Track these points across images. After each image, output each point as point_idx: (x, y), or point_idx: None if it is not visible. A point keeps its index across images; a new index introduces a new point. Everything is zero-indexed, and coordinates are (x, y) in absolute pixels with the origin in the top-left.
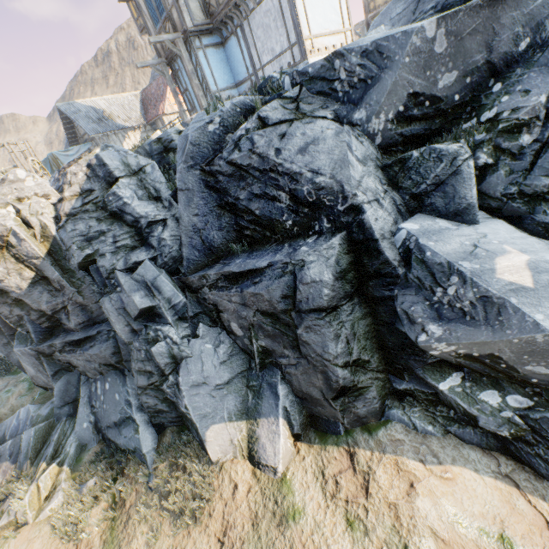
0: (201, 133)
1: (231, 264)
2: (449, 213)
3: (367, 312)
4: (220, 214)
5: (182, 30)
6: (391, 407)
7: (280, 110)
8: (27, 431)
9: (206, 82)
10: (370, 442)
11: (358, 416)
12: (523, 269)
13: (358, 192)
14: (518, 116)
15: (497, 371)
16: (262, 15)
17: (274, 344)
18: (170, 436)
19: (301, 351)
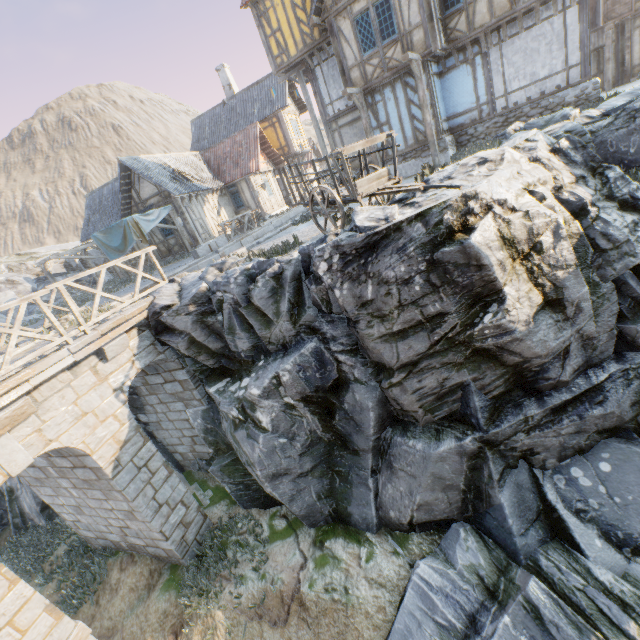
0: None
1: None
2: None
3: None
4: None
5: (425, 52)
6: None
7: None
8: (531, 588)
9: (435, 110)
10: None
11: None
12: None
13: None
14: None
15: None
16: (527, 39)
17: None
18: None
19: None
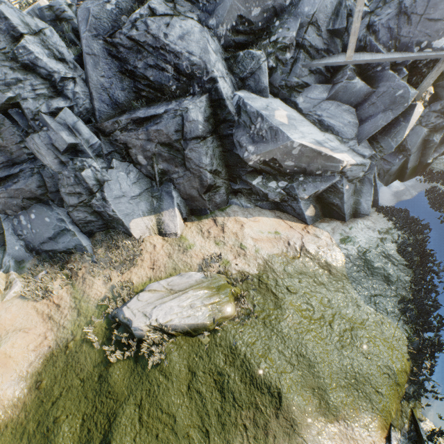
0: (101, 9)
1: (136, 113)
2: (257, 91)
3: (220, 144)
4: (121, 78)
5: None
6: (231, 198)
7: (163, 5)
8: None
9: None
10: (223, 214)
11: (216, 204)
12: (285, 117)
13: (215, 70)
14: (285, 41)
15: (275, 170)
16: None
17: (169, 166)
18: (100, 236)
19: (186, 166)
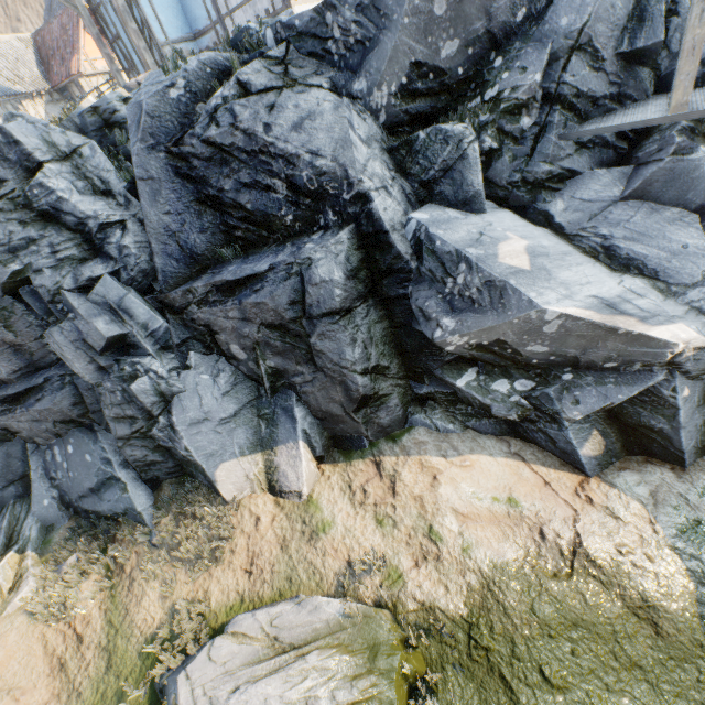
0: (160, 100)
1: (223, 273)
2: (459, 202)
3: (383, 315)
4: (199, 211)
5: None
6: (414, 413)
7: (264, 73)
8: None
9: (148, 28)
10: (395, 449)
11: (381, 427)
12: (522, 254)
13: (365, 178)
14: (517, 95)
15: (505, 358)
16: None
17: (286, 362)
18: (169, 489)
19: (316, 364)
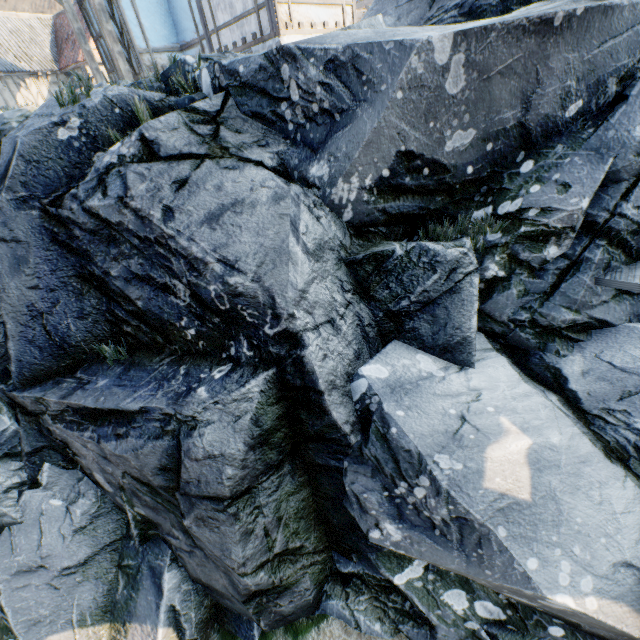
0: (42, 140)
1: (88, 387)
2: (437, 346)
3: (305, 481)
4: (81, 290)
5: None
6: (331, 595)
7: (182, 132)
8: None
9: (127, 32)
10: None
11: (281, 615)
12: (521, 466)
13: (299, 311)
14: (549, 221)
15: None
16: None
17: (159, 517)
18: None
19: (195, 541)
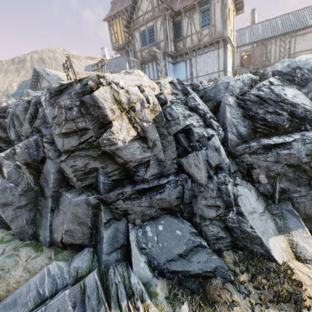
0: (234, 82)
1: (263, 141)
2: None
3: None
4: (243, 119)
5: (164, 51)
6: None
7: (276, 81)
8: (89, 277)
9: (167, 76)
10: None
11: None
12: None
13: None
14: None
15: None
16: (205, 57)
17: (290, 185)
18: (229, 257)
19: (311, 186)
